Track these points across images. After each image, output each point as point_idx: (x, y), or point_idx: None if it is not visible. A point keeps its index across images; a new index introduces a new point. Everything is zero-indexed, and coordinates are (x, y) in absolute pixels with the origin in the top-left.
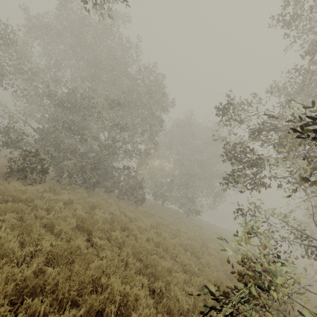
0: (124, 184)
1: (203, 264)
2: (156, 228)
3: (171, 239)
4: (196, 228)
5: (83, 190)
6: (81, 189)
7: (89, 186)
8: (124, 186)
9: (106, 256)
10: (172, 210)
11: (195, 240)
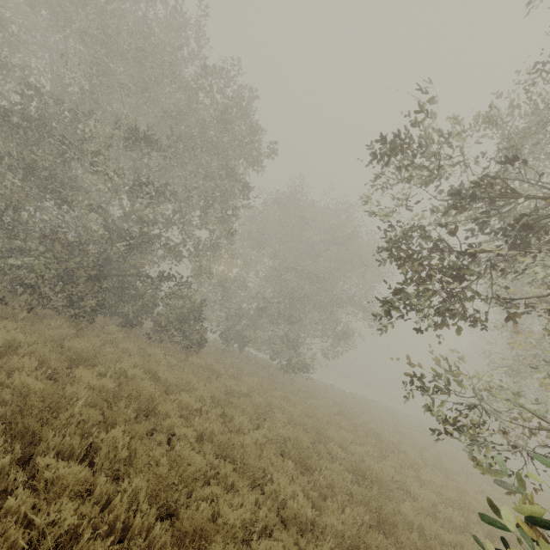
0: (162, 309)
1: (320, 487)
2: (224, 404)
3: (253, 428)
4: (303, 395)
5: (63, 322)
6: (57, 319)
7: (80, 314)
8: (163, 314)
9: (60, 518)
10: (259, 360)
11: (302, 426)
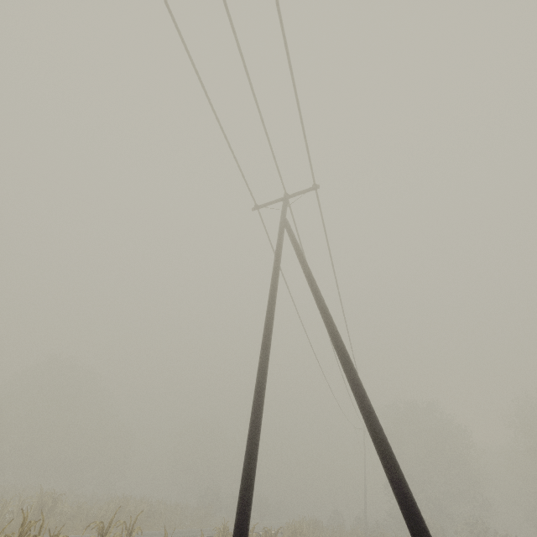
0: None
1: None
2: None
3: None
4: None
5: None
6: None
7: None
8: None
9: None
10: None
11: None
